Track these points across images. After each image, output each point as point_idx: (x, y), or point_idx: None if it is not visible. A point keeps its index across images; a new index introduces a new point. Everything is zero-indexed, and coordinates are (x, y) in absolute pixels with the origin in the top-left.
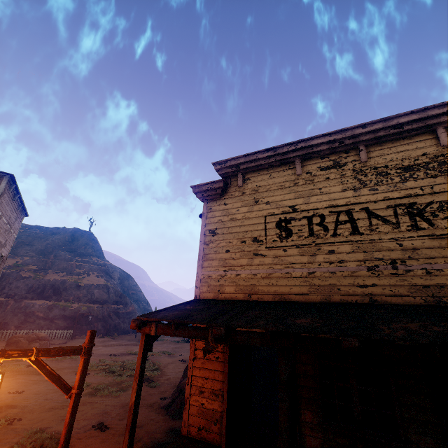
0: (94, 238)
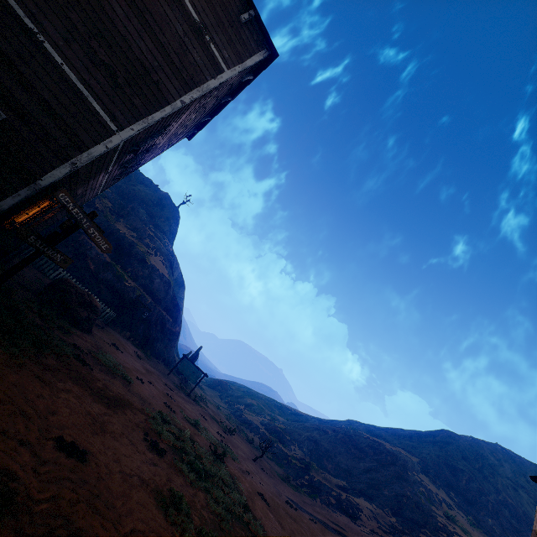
0: (178, 218)
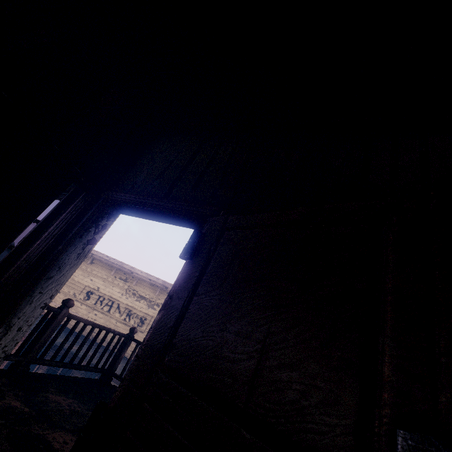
0: None
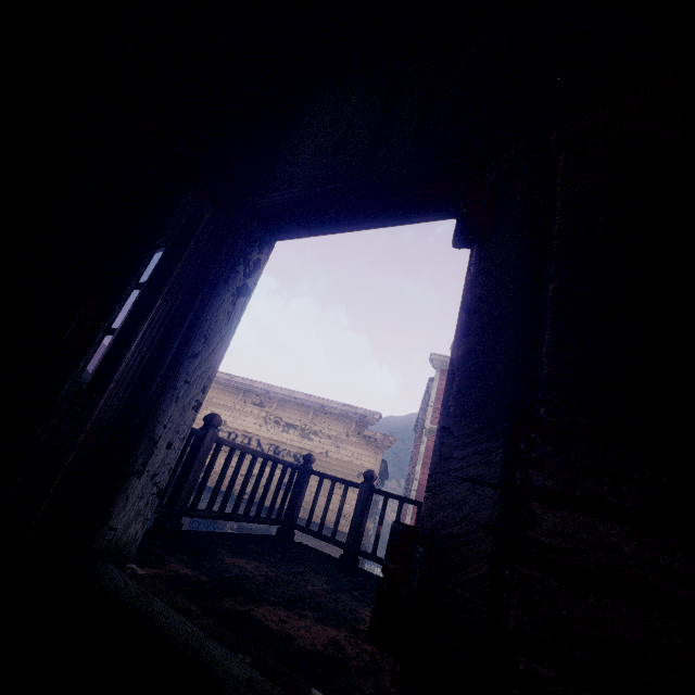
0: None
